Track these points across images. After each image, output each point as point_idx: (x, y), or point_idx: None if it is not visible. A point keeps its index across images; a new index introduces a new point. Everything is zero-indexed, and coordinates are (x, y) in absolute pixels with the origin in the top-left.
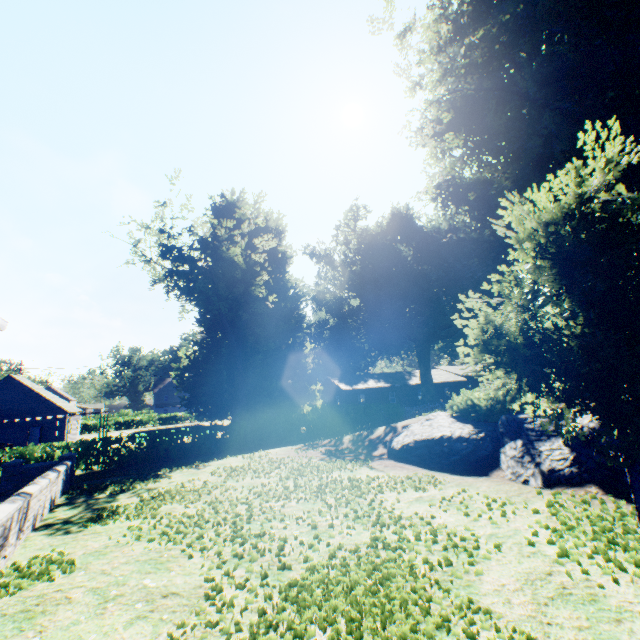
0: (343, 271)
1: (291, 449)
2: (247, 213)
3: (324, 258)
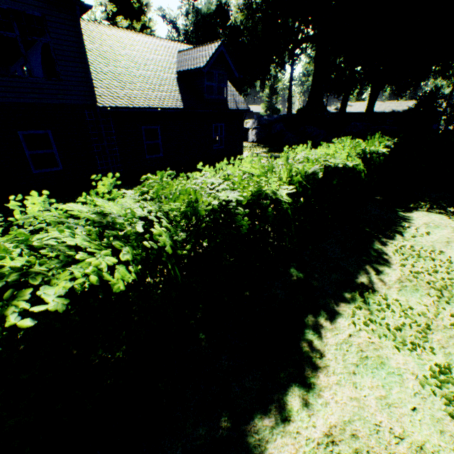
0: (184, 36)
1: None
2: (146, 20)
3: (172, 22)
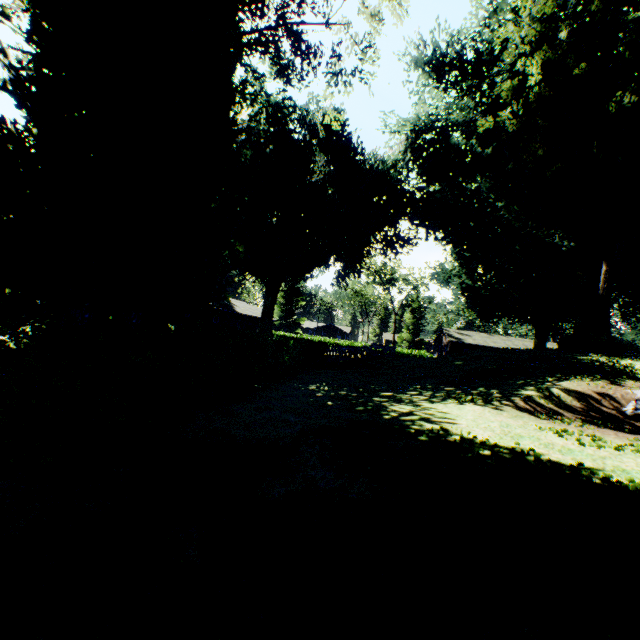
0: None
1: (544, 420)
2: None
3: None
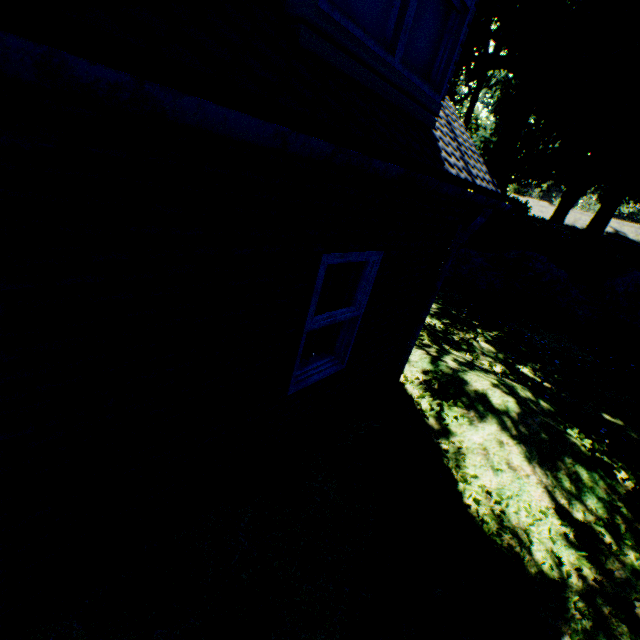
0: None
1: None
2: None
3: None
